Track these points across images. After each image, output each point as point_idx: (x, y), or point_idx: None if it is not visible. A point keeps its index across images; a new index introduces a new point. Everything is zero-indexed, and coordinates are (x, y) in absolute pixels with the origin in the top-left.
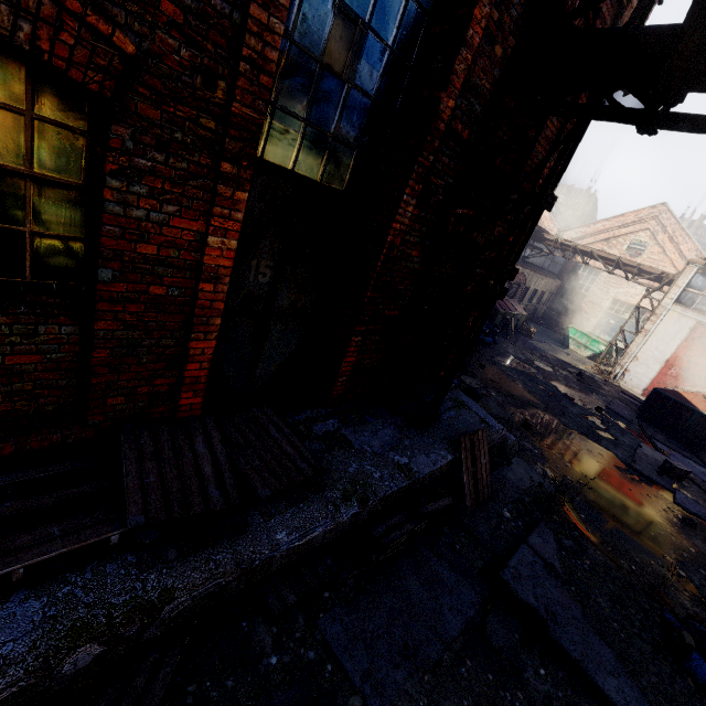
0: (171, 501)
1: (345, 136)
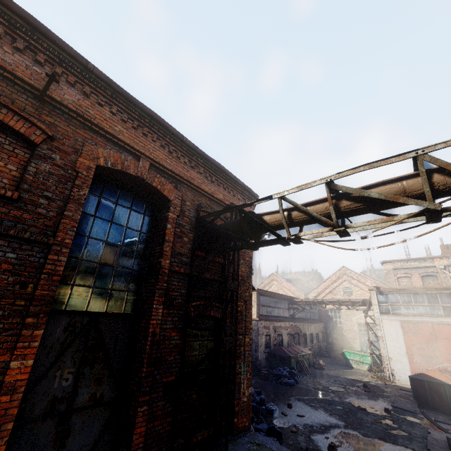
0: None
1: (118, 287)
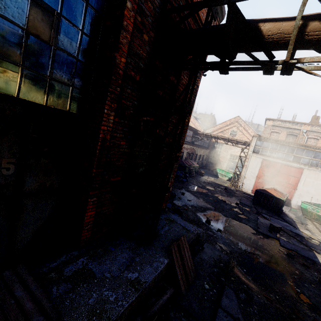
0: None
1: (60, 77)
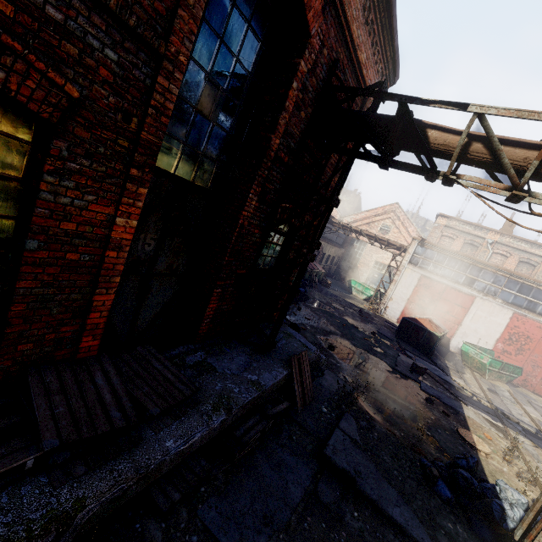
0: (80, 425)
1: (210, 154)
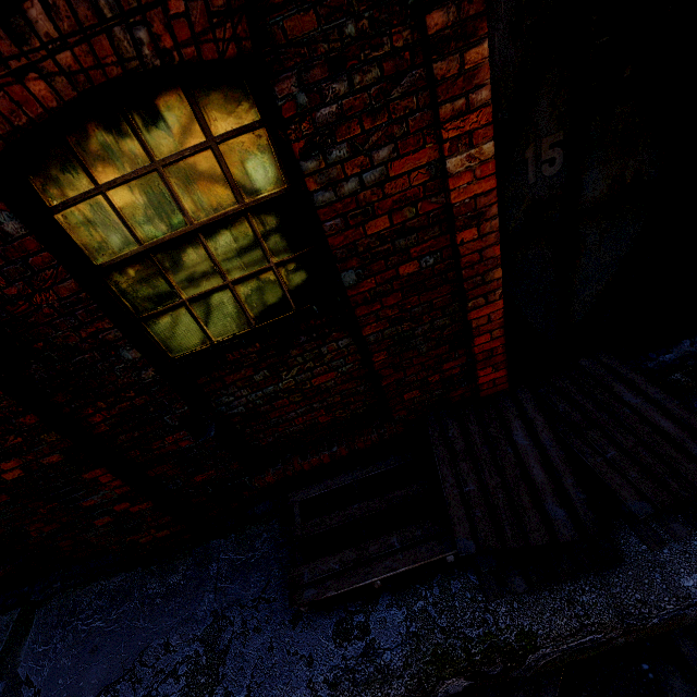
0: (500, 521)
1: None
